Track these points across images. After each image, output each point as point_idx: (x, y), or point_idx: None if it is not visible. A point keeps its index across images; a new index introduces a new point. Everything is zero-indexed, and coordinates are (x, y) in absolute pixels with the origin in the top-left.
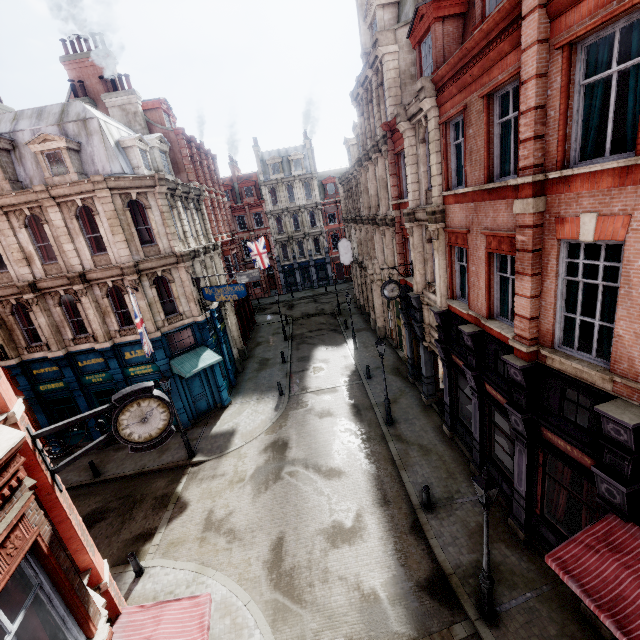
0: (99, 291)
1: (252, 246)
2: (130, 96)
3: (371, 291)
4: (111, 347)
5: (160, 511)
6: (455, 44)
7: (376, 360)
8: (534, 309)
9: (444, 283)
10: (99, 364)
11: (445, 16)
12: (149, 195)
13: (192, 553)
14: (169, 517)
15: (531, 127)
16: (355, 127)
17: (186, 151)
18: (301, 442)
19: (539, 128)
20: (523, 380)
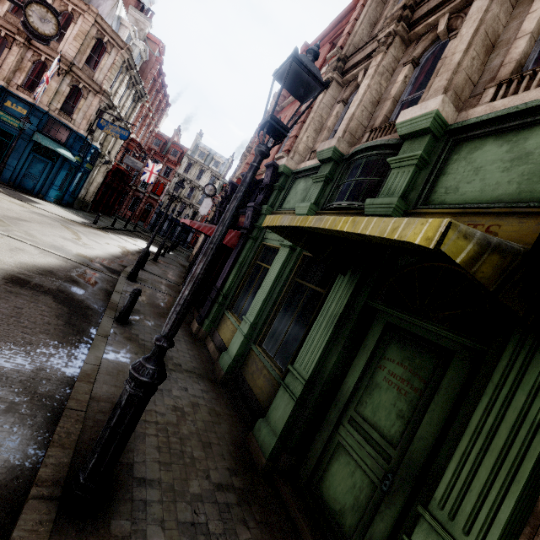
0: (31, 56)
1: (151, 164)
2: (147, 21)
3: None
4: (3, 87)
5: None
6: None
7: (176, 259)
8: (251, 160)
9: None
10: None
11: None
12: (115, 49)
13: None
14: None
15: (283, 91)
16: None
17: (155, 72)
18: (86, 231)
19: (285, 93)
20: (230, 190)
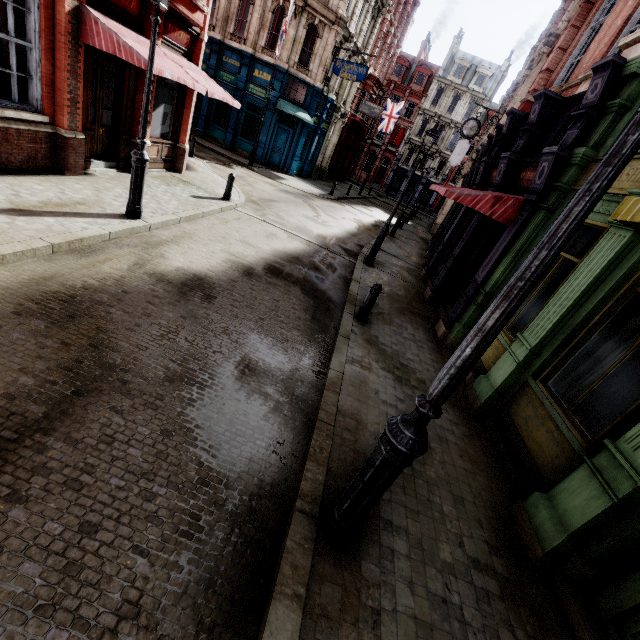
0: (270, 4)
1: (389, 105)
2: None
3: None
4: (251, 56)
5: (216, 160)
6: None
7: (415, 231)
8: (554, 61)
9: None
10: (235, 67)
11: None
12: None
13: (223, 174)
14: (220, 163)
15: None
16: None
17: None
18: (324, 205)
19: None
20: (507, 126)
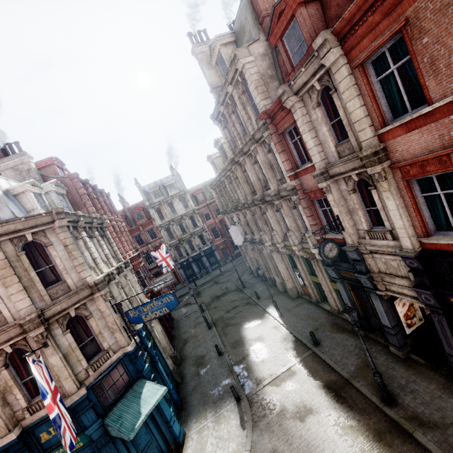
0: None
1: (156, 254)
2: (21, 157)
3: (270, 260)
4: (18, 437)
5: None
6: (320, 22)
7: (308, 321)
8: None
9: (408, 222)
10: None
11: (306, 1)
12: (48, 232)
13: None
14: None
15: None
16: (216, 143)
17: (83, 190)
18: None
19: None
20: None
